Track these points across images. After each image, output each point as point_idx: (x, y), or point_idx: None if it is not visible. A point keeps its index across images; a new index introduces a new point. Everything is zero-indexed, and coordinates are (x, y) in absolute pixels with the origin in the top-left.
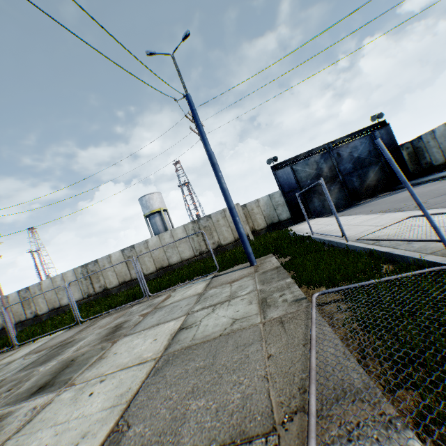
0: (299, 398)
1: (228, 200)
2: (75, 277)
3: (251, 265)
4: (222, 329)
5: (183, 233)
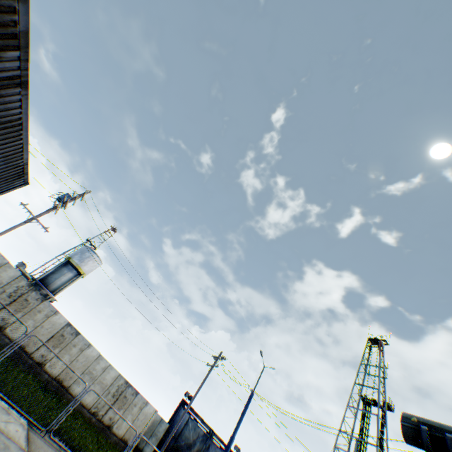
0: None
1: None
2: (10, 280)
3: None
4: None
5: (111, 379)
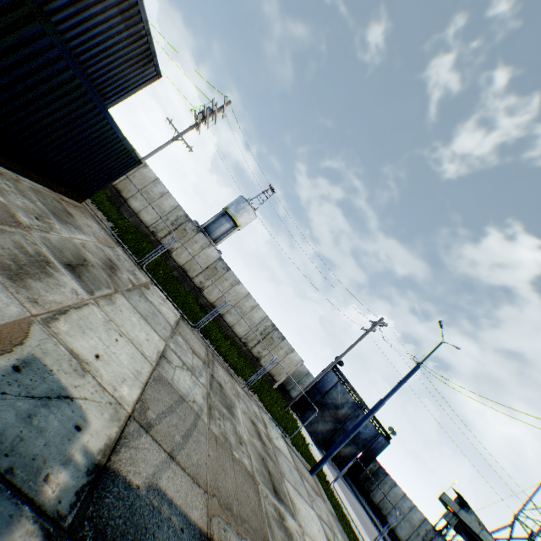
0: None
1: (355, 432)
2: (171, 209)
3: (311, 472)
4: None
5: (259, 319)
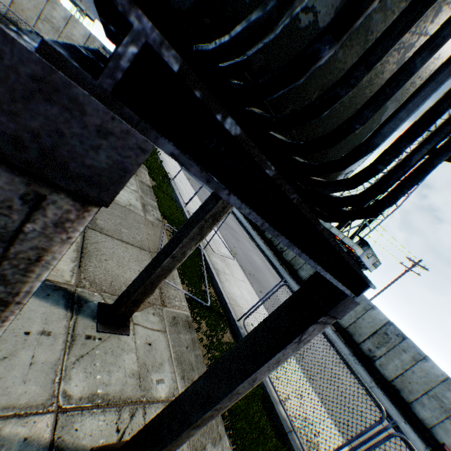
0: (157, 250)
1: None
2: None
3: None
4: (125, 204)
5: (82, 38)
